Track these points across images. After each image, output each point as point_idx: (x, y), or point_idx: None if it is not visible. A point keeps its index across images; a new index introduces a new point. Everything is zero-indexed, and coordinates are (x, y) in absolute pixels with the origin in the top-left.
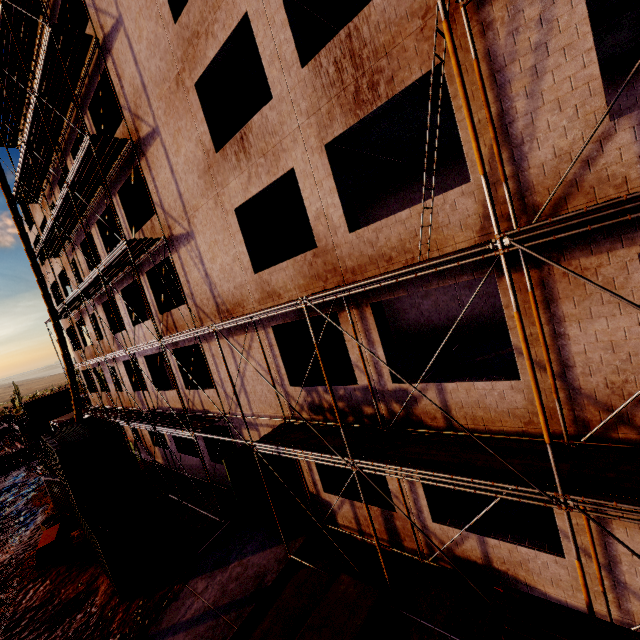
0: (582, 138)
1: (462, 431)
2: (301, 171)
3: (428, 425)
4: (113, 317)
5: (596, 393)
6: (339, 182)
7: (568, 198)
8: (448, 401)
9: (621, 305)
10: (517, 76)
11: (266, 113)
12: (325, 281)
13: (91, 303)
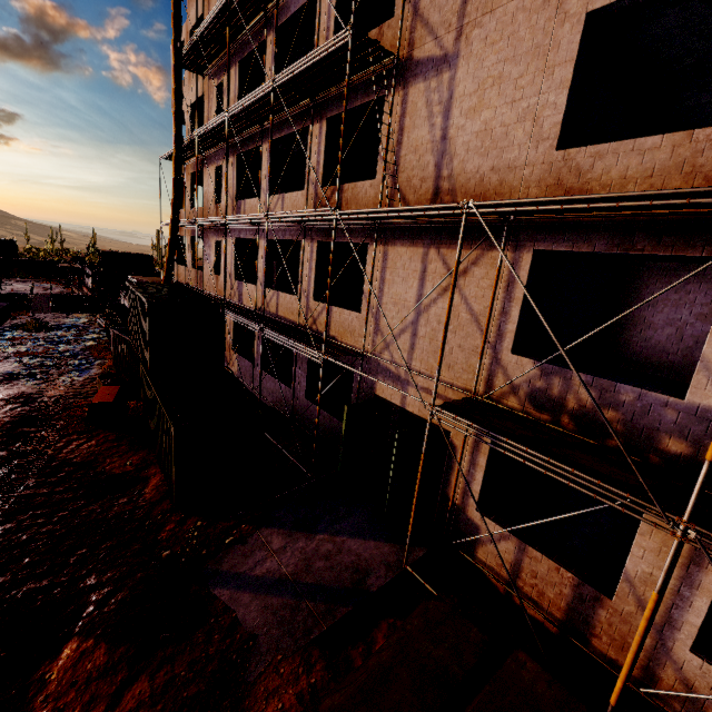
0: None
1: None
2: None
3: None
4: (242, 179)
5: None
6: None
7: None
8: None
9: None
10: None
11: None
12: None
13: (222, 151)
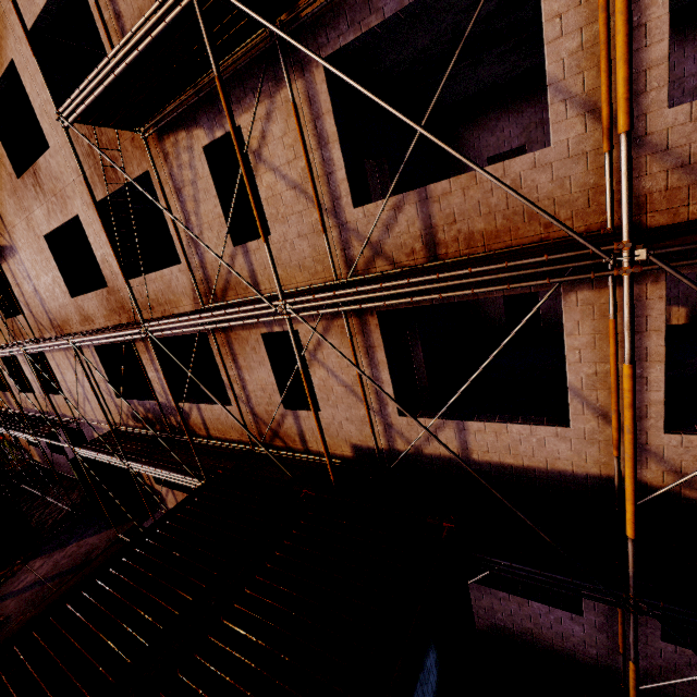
0: (225, 253)
1: (215, 439)
2: (84, 219)
3: (199, 434)
4: None
5: (264, 417)
6: (115, 235)
7: (227, 290)
8: (204, 417)
9: (261, 364)
10: (188, 198)
11: (48, 159)
12: (119, 316)
13: None
